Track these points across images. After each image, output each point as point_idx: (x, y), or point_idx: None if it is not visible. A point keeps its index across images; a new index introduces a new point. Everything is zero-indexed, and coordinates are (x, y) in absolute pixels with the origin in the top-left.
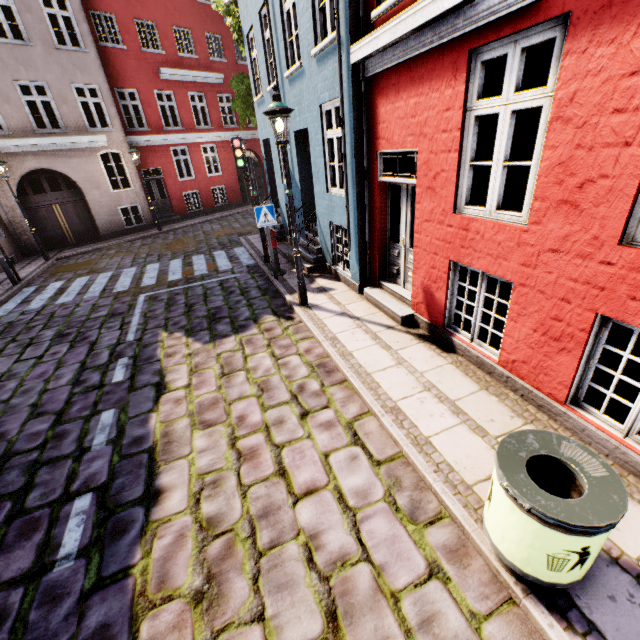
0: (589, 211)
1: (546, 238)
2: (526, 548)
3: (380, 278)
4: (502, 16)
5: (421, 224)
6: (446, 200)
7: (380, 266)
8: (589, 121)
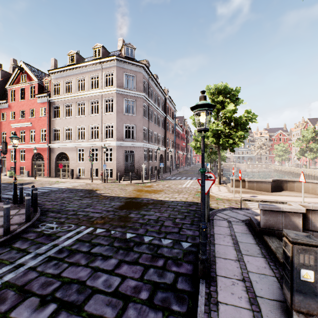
0: (18, 160)
1: (17, 162)
2: (9, 174)
3: (2, 172)
4: (12, 148)
5: (7, 163)
6: (10, 160)
7: (2, 170)
8: (17, 155)
